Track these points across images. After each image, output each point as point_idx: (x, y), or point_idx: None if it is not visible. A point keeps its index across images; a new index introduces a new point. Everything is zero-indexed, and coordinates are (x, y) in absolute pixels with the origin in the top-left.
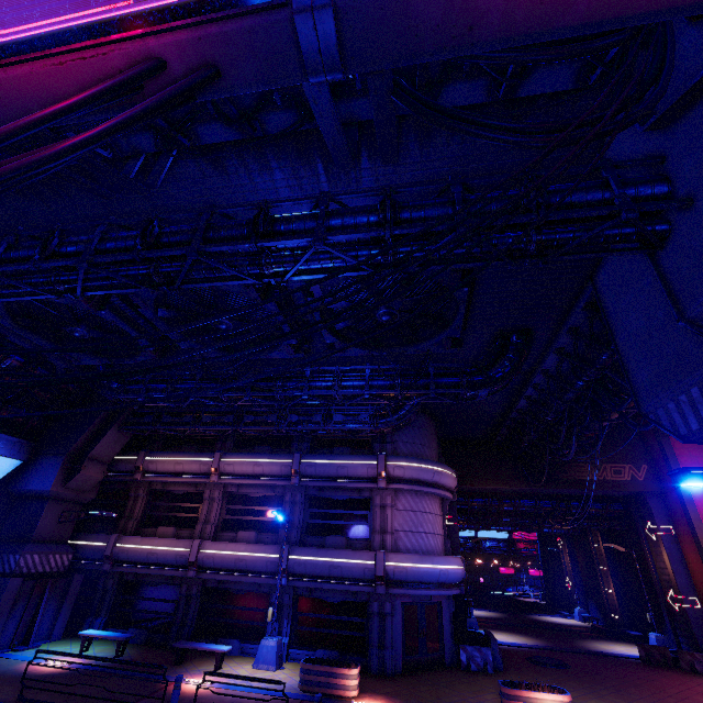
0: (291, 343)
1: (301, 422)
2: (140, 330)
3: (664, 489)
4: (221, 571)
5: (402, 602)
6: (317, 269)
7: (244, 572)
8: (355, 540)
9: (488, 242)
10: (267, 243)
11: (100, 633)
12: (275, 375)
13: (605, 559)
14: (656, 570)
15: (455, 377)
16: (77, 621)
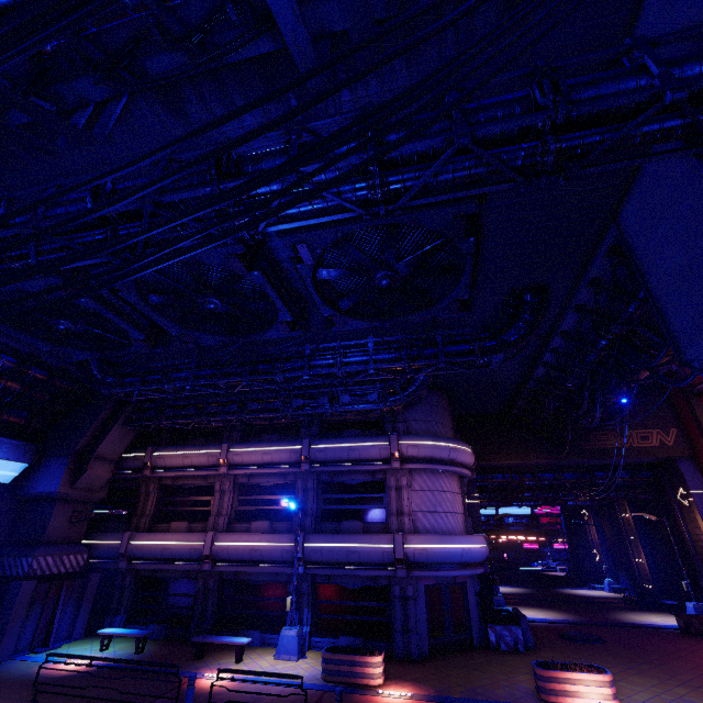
0: (286, 320)
1: (307, 406)
2: (126, 318)
3: (695, 452)
4: (236, 563)
5: (425, 584)
6: (304, 229)
7: (260, 563)
8: (371, 524)
9: (495, 157)
10: (231, 183)
11: (119, 631)
12: (272, 356)
13: (634, 529)
14: (690, 537)
15: (465, 344)
16: (98, 619)
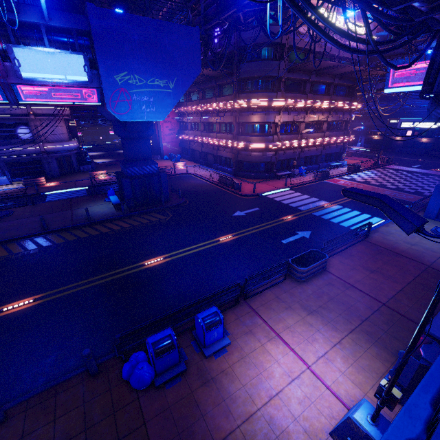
0: None
1: None
2: None
3: None
4: None
5: (55, 158)
6: None
7: None
8: (27, 140)
9: None
10: None
11: None
12: None
13: None
14: None
15: None
16: None
